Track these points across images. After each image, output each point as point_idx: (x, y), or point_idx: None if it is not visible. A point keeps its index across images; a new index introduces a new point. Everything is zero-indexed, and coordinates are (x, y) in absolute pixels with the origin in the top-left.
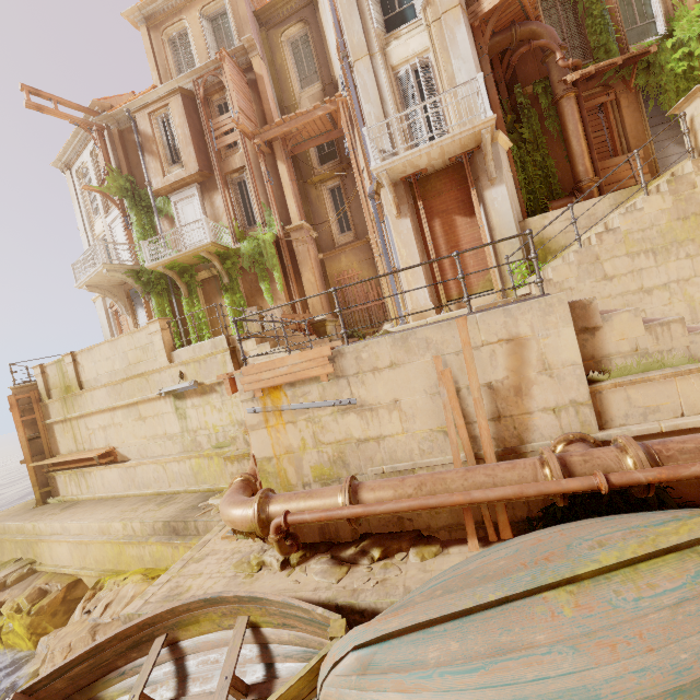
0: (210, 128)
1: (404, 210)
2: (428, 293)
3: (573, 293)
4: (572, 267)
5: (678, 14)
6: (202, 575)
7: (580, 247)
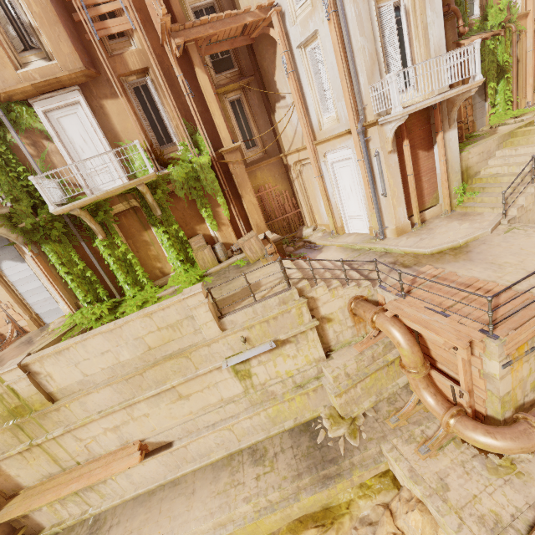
0: (78, 1)
1: (393, 146)
2: (406, 213)
3: (530, 212)
4: (532, 196)
5: (489, 4)
6: (480, 496)
7: (533, 183)
